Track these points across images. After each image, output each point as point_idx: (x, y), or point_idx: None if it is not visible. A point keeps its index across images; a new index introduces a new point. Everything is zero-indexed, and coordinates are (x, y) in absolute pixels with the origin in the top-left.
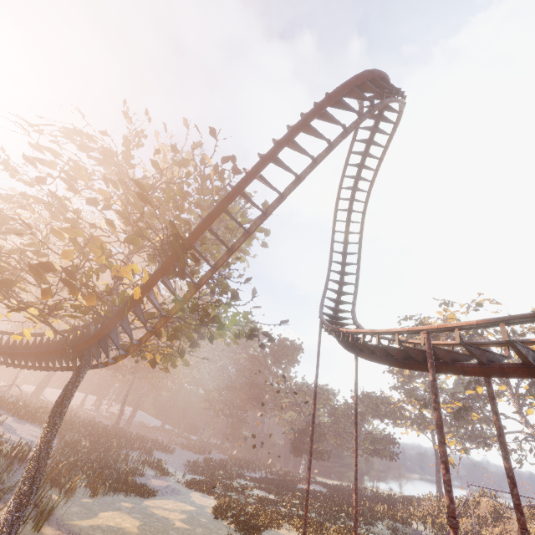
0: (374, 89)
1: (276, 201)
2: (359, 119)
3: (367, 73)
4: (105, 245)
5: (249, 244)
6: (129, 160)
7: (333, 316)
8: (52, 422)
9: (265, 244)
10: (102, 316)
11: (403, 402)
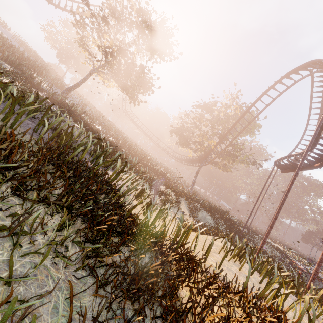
0: (291, 78)
1: (248, 123)
2: (280, 94)
3: (289, 73)
4: (206, 136)
5: (253, 131)
6: (212, 113)
7: (293, 160)
8: (196, 174)
9: (258, 131)
10: (206, 152)
11: None
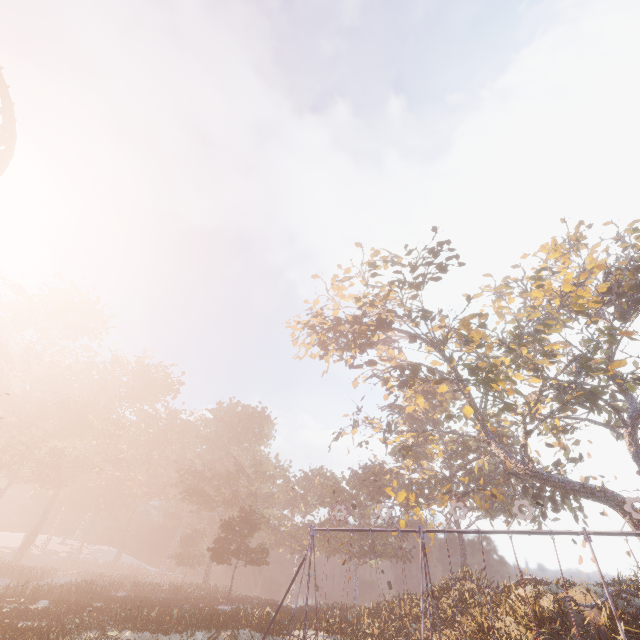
0: None
1: None
2: None
3: None
4: None
5: None
6: None
7: None
8: None
9: None
10: None
11: (400, 467)
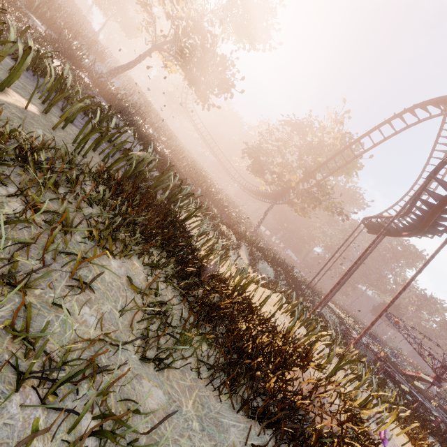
0: (415, 115)
1: (345, 163)
2: (395, 133)
3: (415, 107)
4: (289, 168)
5: (350, 172)
6: (304, 138)
7: (388, 219)
8: (265, 214)
9: (357, 174)
10: (283, 188)
11: None
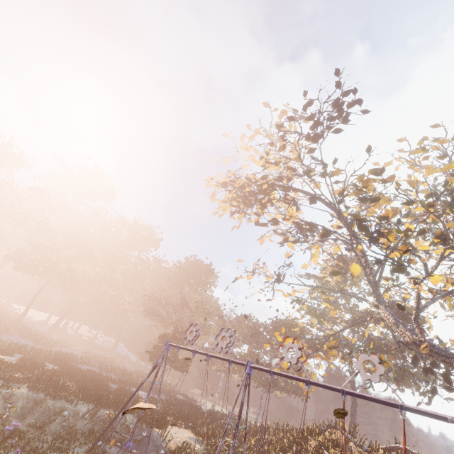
0: None
1: None
2: None
3: None
4: None
5: None
6: None
7: None
8: None
9: None
10: None
11: (306, 324)
